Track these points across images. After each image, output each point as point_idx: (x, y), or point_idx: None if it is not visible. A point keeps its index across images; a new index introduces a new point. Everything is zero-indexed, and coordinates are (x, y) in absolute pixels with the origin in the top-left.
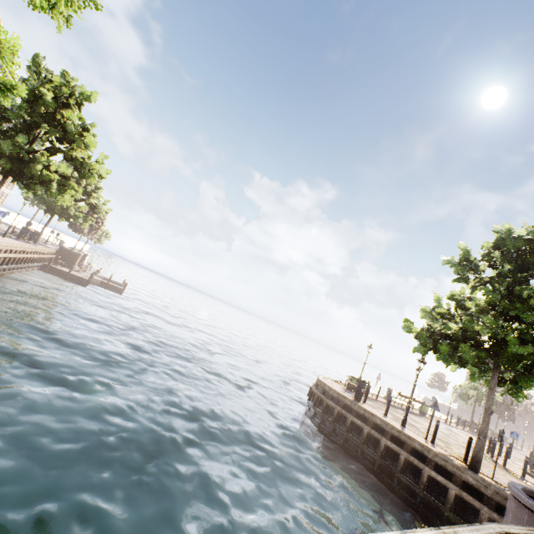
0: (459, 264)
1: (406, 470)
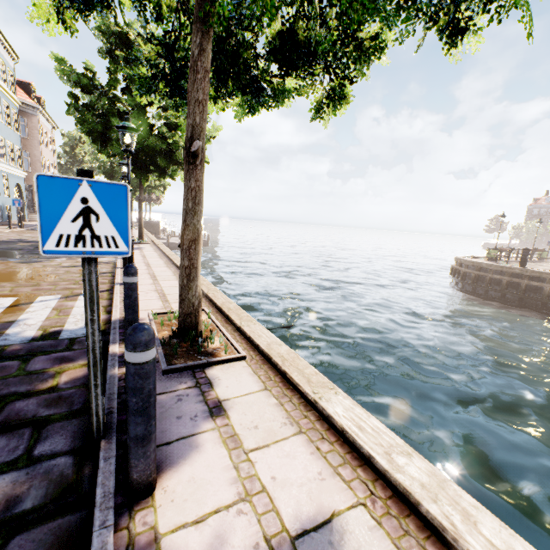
0: None
1: None
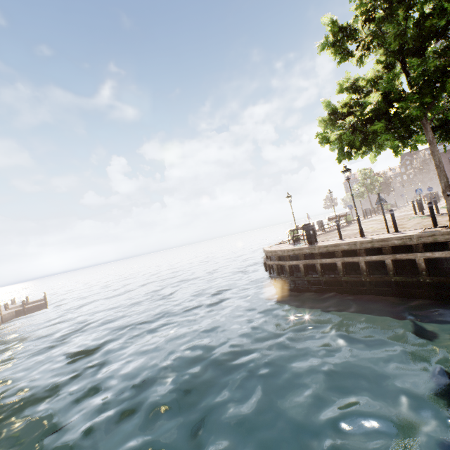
0: (333, 43)
1: (397, 269)
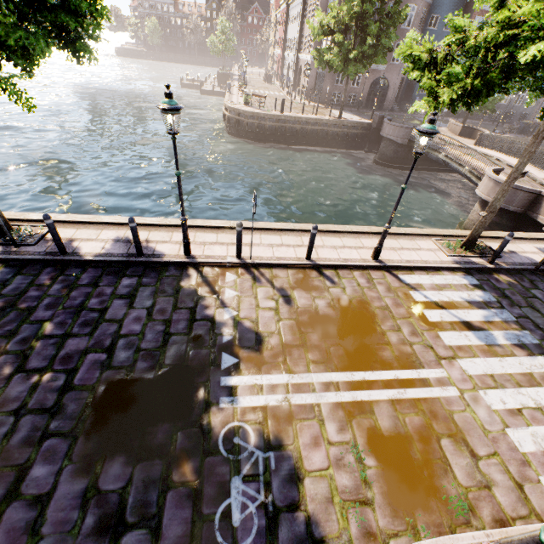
0: None
1: (319, 135)
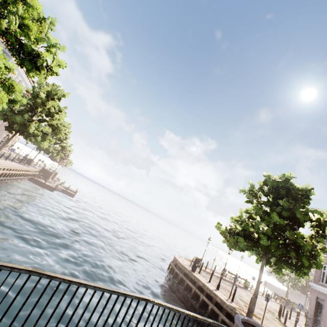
0: (249, 192)
1: (212, 315)
